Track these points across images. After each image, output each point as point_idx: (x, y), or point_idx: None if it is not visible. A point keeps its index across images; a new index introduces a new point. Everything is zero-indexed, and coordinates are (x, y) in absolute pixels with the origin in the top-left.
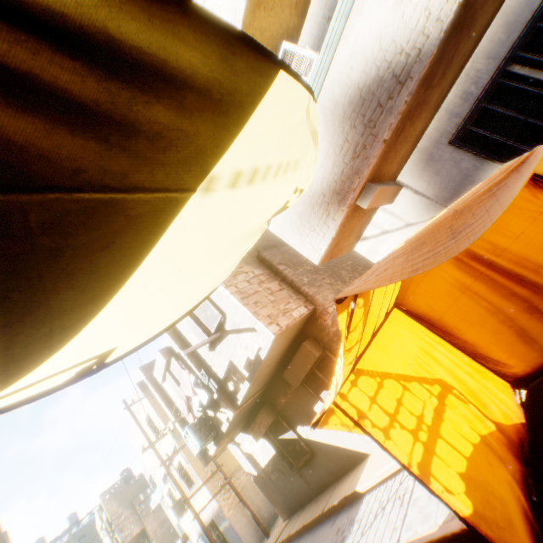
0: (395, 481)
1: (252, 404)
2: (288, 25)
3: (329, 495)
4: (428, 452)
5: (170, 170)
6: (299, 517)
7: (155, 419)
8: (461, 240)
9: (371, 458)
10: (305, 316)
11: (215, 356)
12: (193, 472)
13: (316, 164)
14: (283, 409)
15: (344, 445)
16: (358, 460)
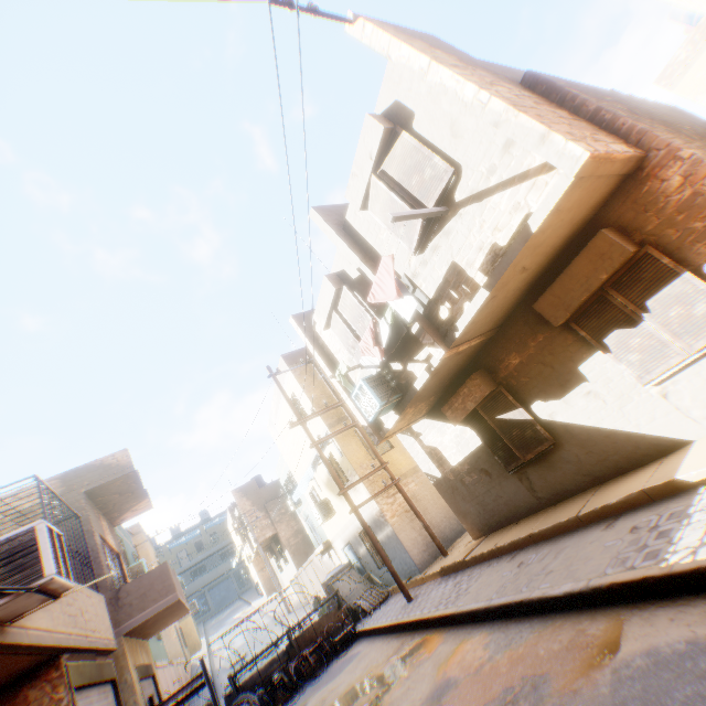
0: None
1: (460, 363)
2: None
3: (584, 500)
4: None
5: None
6: (510, 531)
7: (303, 401)
8: None
9: (701, 443)
10: (626, 165)
11: (423, 263)
12: (347, 467)
13: None
14: (512, 375)
15: (631, 429)
16: (656, 453)
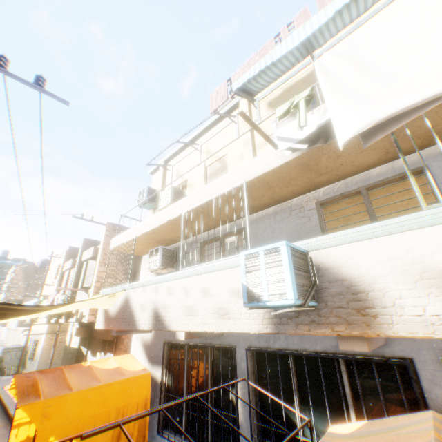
0: None
1: None
2: (173, 238)
3: None
4: (30, 421)
5: (9, 316)
6: None
7: None
8: (24, 397)
9: None
10: None
11: (81, 293)
12: None
13: (115, 304)
14: (93, 337)
15: None
16: None
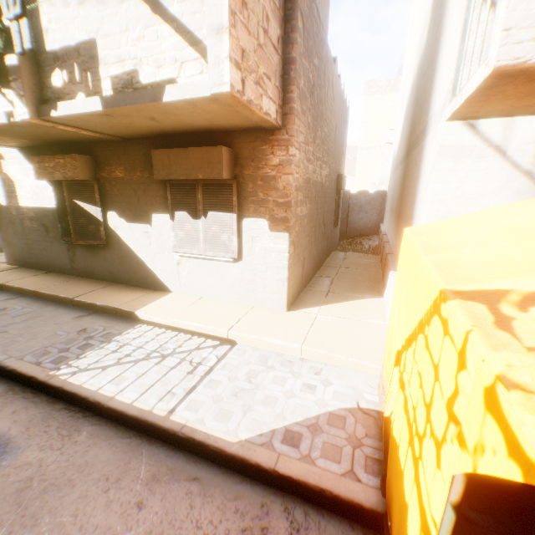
0: (191, 341)
1: (70, 136)
2: None
3: (93, 289)
4: (417, 479)
5: None
6: (33, 277)
7: None
8: None
9: (171, 298)
10: (265, 123)
11: (67, 1)
12: None
13: None
14: (111, 181)
15: (152, 268)
16: (154, 287)
